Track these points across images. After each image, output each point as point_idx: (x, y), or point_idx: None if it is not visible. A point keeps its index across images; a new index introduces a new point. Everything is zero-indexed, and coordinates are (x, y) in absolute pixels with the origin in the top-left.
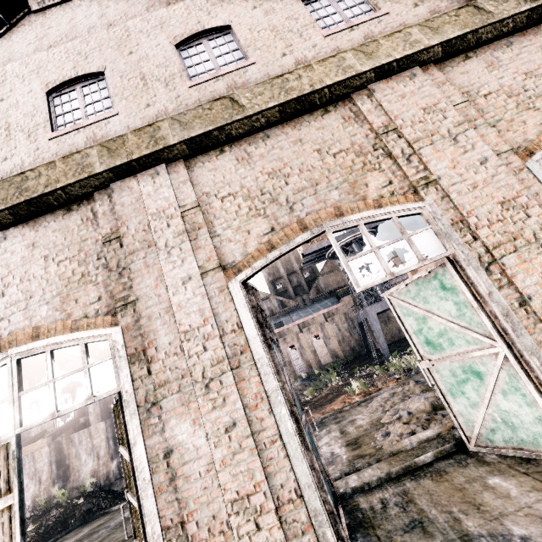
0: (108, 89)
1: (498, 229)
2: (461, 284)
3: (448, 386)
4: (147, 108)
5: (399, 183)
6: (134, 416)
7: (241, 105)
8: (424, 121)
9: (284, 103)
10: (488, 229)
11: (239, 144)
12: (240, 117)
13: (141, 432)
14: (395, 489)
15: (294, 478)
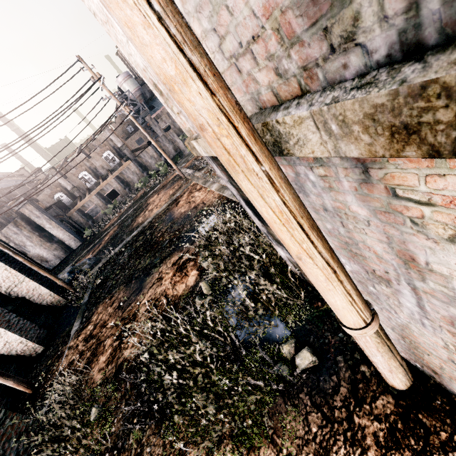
0: None
1: None
2: None
3: None
4: None
5: None
6: None
7: None
8: None
9: None
10: None
11: None
12: None
13: None
14: None
15: None
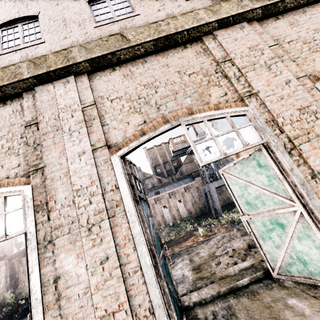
0: (40, 26)
1: (297, 126)
2: (272, 163)
3: (260, 233)
4: (65, 39)
5: (231, 94)
6: (34, 250)
7: (128, 39)
8: (249, 55)
9: (156, 39)
10: (290, 126)
11: (126, 65)
12: (127, 46)
13: (37, 263)
14: (223, 304)
15: (149, 299)
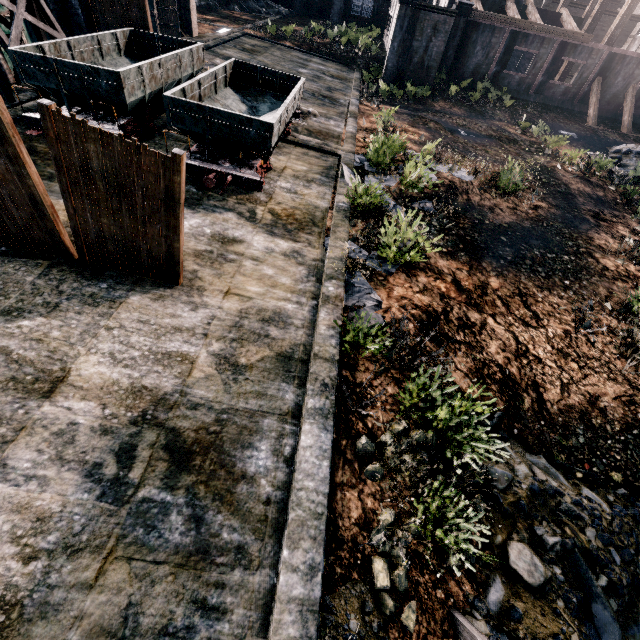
0: None
1: None
2: None
3: None
4: None
5: None
6: None
7: None
8: None
9: None
10: None
11: None
12: None
13: None
14: None
15: None
